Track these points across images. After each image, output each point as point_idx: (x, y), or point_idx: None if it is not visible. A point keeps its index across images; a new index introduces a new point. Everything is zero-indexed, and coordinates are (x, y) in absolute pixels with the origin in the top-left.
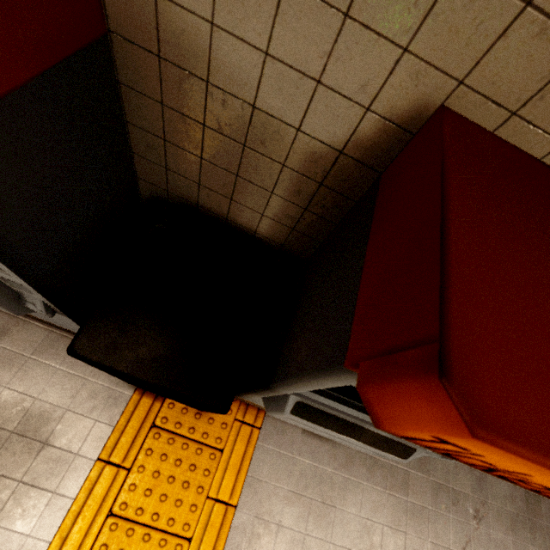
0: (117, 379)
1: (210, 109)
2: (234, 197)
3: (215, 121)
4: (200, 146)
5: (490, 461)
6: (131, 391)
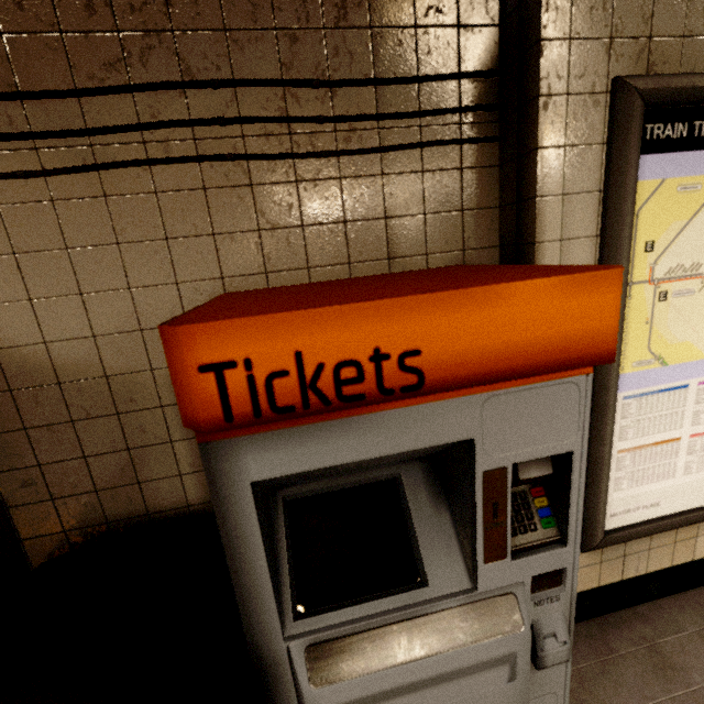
0: None
1: (71, 403)
2: (139, 477)
3: (81, 411)
4: (78, 445)
5: (267, 365)
6: None
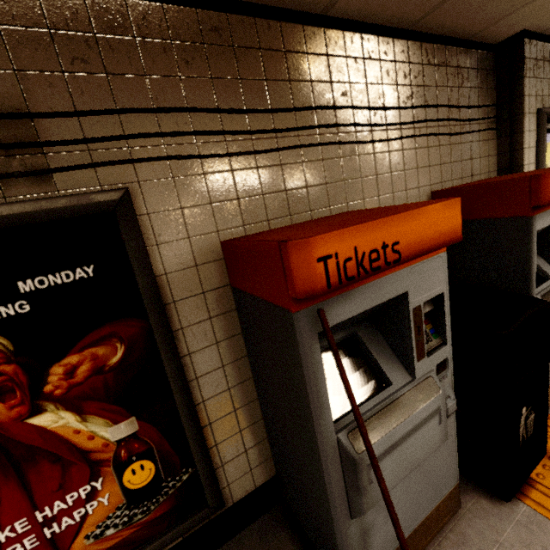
0: (503, 512)
1: None
2: None
3: None
4: None
5: None
6: (520, 504)
